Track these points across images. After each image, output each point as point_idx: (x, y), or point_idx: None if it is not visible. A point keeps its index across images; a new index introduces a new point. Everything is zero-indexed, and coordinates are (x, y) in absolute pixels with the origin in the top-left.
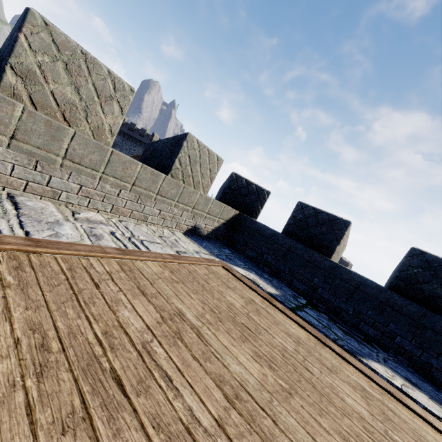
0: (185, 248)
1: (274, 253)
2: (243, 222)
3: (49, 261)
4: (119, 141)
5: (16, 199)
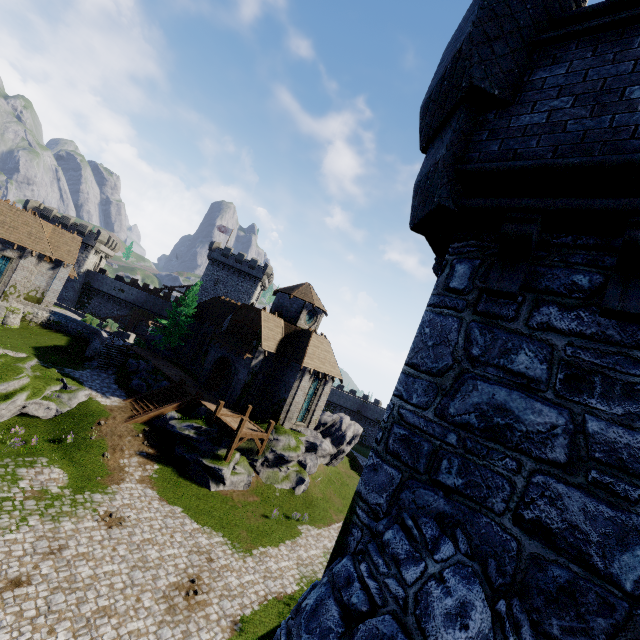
0: None
1: None
2: None
3: None
4: (223, 277)
5: None
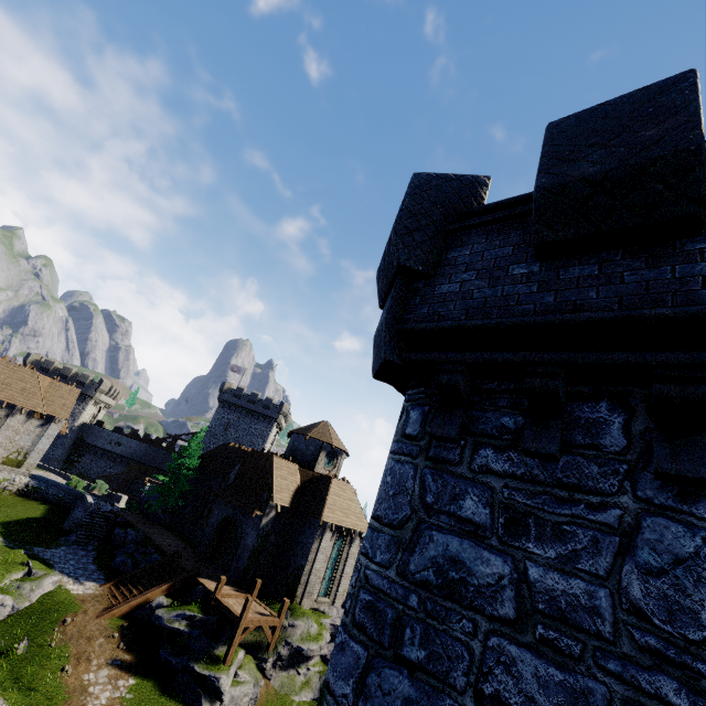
0: None
1: None
2: None
3: None
4: (235, 420)
5: None
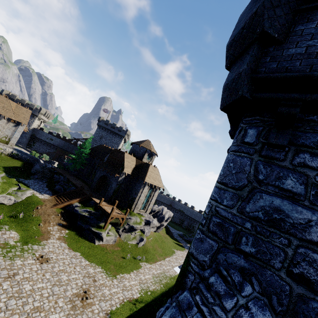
0: None
1: None
2: None
3: None
4: (105, 135)
5: None
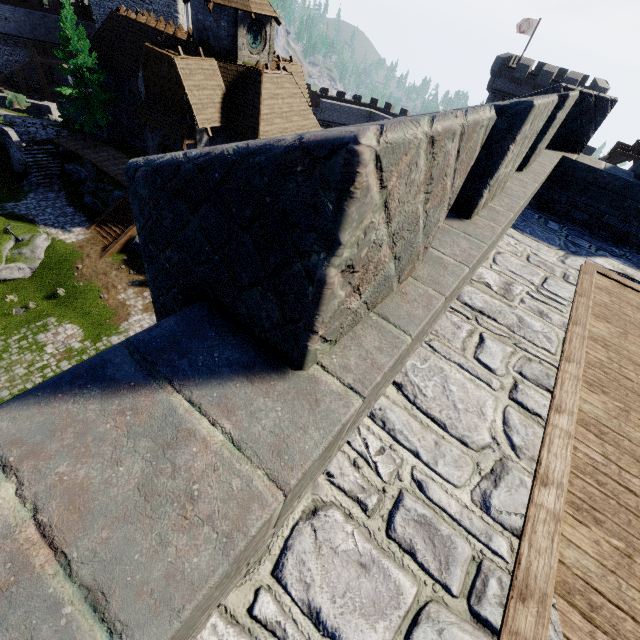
0: (553, 264)
1: (623, 213)
2: (569, 171)
3: (592, 373)
4: None
5: (471, 305)
